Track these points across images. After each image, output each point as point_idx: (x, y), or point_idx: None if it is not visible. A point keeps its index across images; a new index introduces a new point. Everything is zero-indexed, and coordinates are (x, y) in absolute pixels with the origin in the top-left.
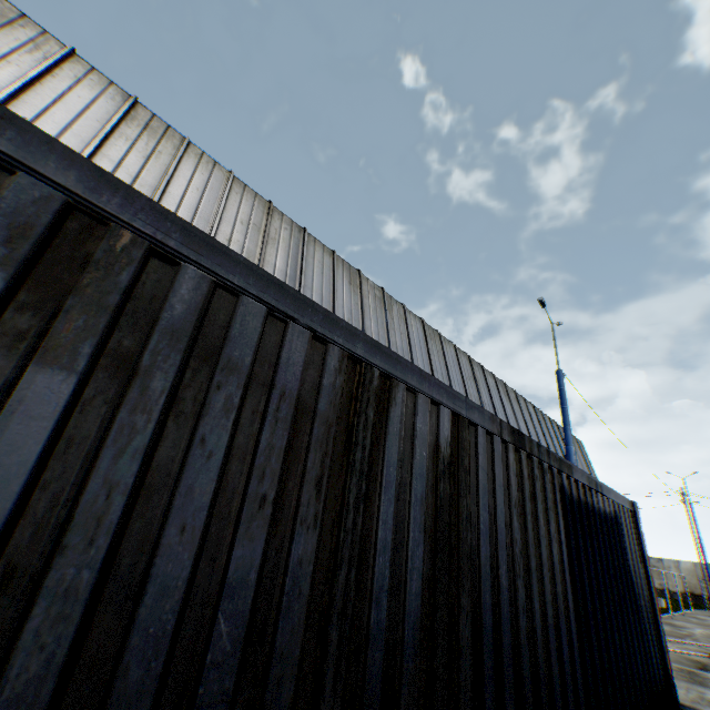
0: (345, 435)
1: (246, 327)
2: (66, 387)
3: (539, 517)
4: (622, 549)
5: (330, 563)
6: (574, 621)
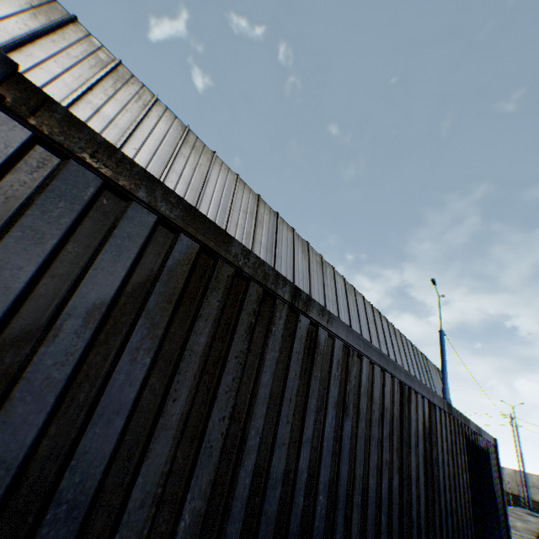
0: (400, 423)
1: (376, 380)
2: (350, 423)
3: (457, 455)
4: (490, 471)
5: (400, 487)
6: (471, 517)
